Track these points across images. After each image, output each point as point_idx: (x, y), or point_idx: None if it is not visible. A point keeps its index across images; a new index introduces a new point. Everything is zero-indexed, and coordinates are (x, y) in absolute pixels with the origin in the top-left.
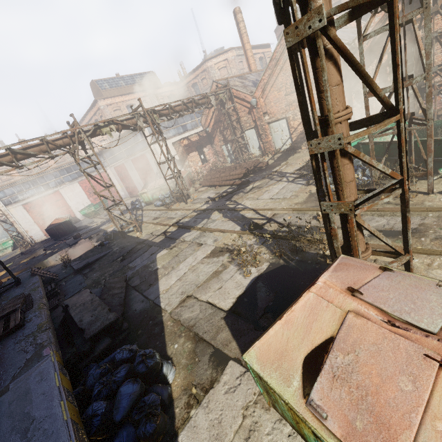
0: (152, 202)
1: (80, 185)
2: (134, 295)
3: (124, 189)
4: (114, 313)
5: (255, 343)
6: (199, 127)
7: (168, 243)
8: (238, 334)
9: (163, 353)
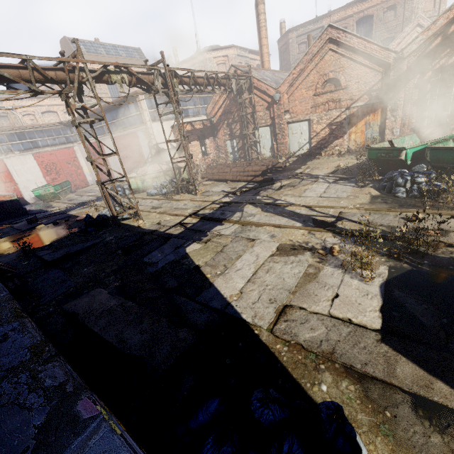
0: (141, 190)
1: (35, 158)
2: (179, 301)
3: (94, 173)
4: (187, 330)
5: None
6: (201, 116)
7: (196, 236)
8: (434, 368)
9: (305, 400)
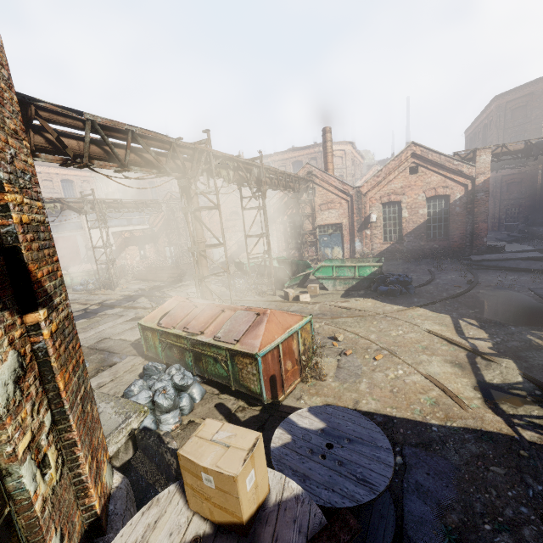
0: (70, 286)
1: None
2: None
3: None
4: None
5: (145, 317)
6: (146, 224)
7: (89, 315)
8: (138, 348)
9: None
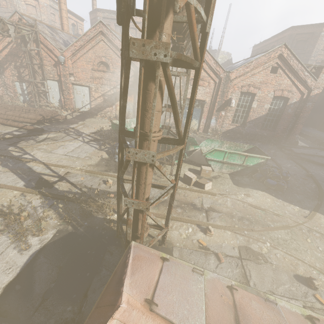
0: None
1: None
2: None
3: None
4: None
5: None
6: None
7: None
8: None
9: None
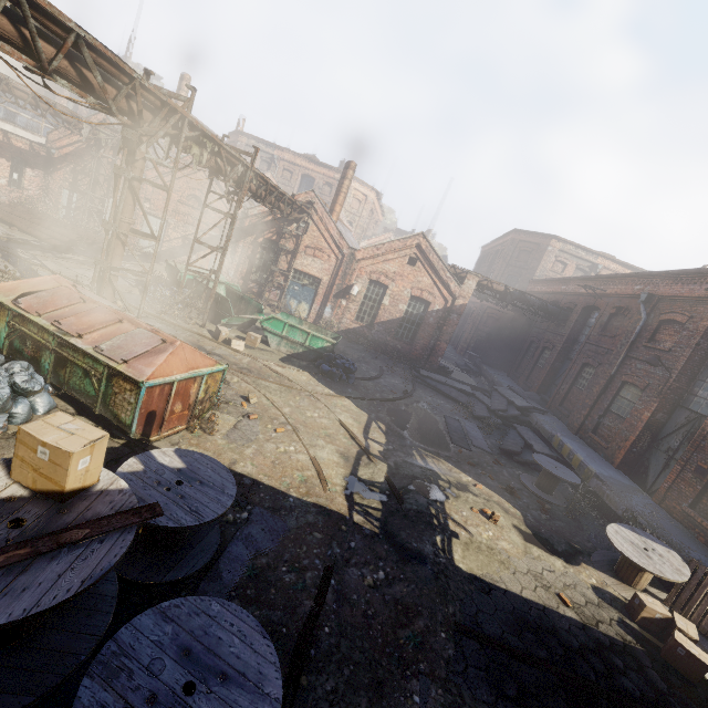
0: None
1: None
2: None
3: None
4: None
5: None
6: (40, 136)
7: None
8: None
9: None
